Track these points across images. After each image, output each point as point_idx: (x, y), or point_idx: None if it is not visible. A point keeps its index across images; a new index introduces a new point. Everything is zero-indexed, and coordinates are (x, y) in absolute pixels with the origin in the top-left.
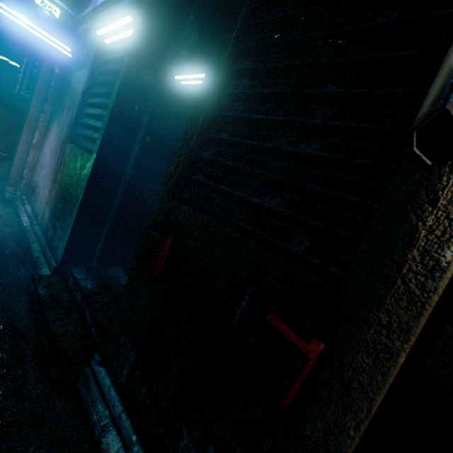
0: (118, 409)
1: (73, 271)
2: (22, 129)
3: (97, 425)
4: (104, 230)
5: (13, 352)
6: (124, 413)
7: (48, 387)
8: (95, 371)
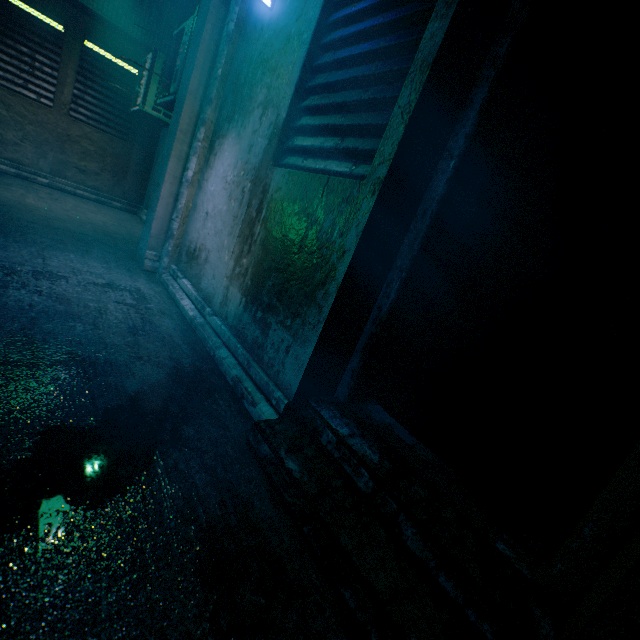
0: None
1: (323, 416)
2: (166, 158)
3: None
4: (362, 332)
5: None
6: None
7: None
8: None
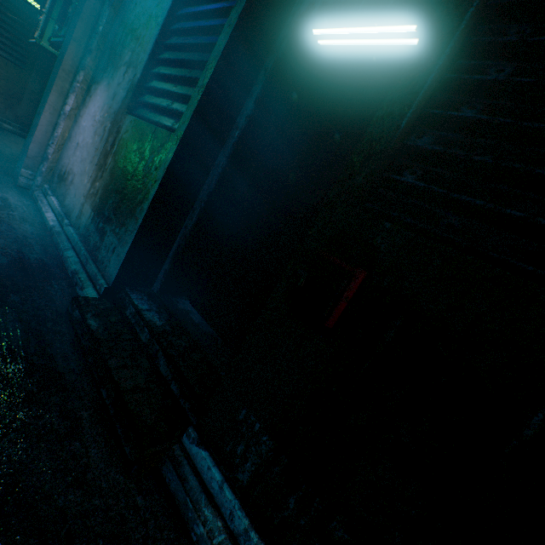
0: (242, 522)
1: (131, 297)
2: (48, 90)
3: (206, 543)
4: (174, 244)
5: (64, 412)
6: (253, 530)
7: (121, 472)
8: (189, 454)
